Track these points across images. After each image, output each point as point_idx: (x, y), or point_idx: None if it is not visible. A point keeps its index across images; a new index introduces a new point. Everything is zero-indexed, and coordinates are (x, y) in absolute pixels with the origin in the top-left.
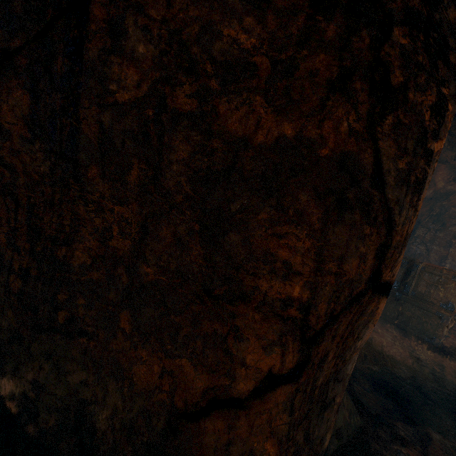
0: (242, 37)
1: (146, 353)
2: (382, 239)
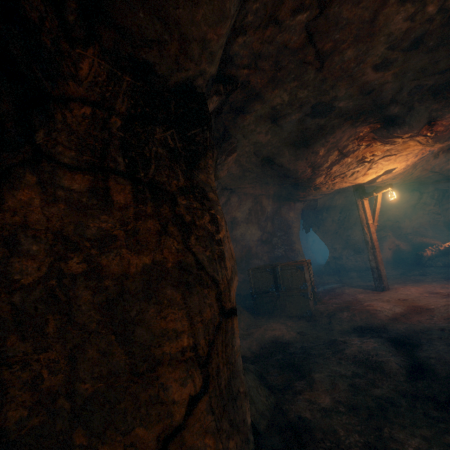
0: (103, 225)
1: (107, 446)
2: (215, 291)
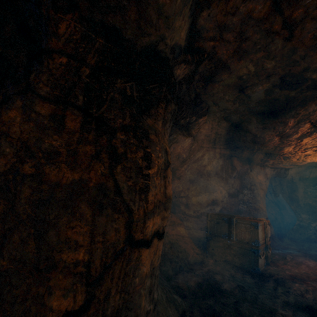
0: (54, 142)
1: None
2: (127, 218)
